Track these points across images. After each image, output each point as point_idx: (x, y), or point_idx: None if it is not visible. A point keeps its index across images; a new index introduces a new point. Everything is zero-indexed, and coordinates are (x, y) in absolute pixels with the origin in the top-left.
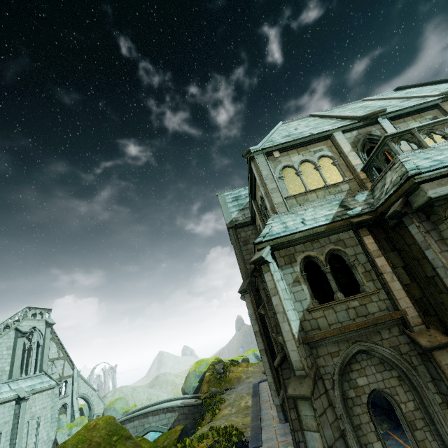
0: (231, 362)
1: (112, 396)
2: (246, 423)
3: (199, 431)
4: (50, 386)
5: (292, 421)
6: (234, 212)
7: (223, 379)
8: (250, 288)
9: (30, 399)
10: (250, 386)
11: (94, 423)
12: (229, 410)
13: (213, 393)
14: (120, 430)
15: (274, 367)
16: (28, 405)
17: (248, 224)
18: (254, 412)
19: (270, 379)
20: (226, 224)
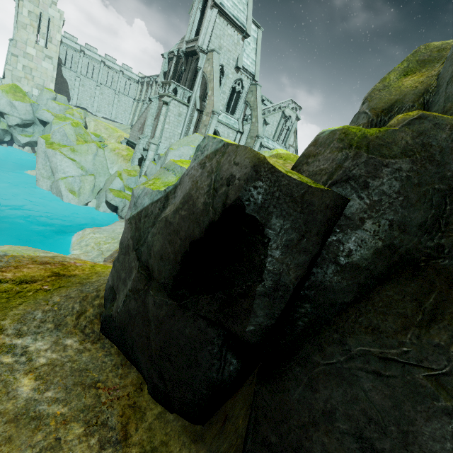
0: None
1: None
2: None
3: None
4: None
5: None
6: None
7: None
8: None
9: None
10: None
11: None
12: None
13: None
14: None
15: None
16: None
17: None
18: None
19: None
20: None
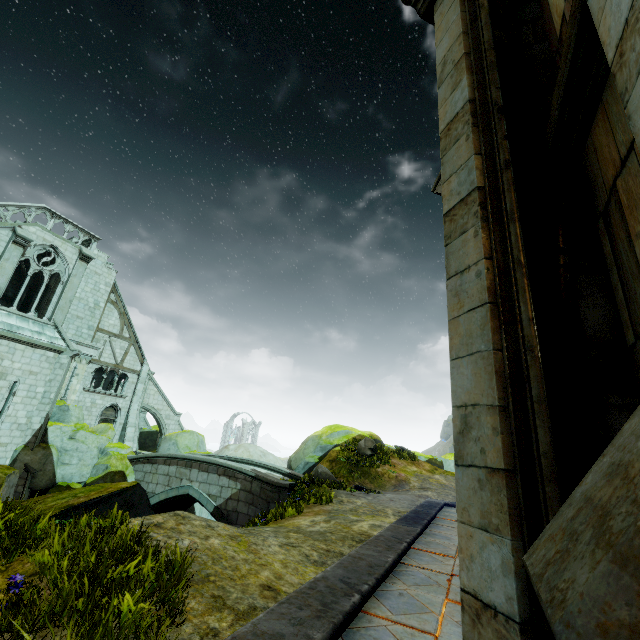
0: (397, 450)
1: (234, 451)
2: (283, 592)
3: None
4: (53, 346)
5: None
6: None
7: (362, 466)
8: None
9: (4, 345)
10: (417, 503)
11: None
12: (312, 521)
13: (317, 475)
14: None
15: (537, 306)
16: None
17: None
18: (353, 564)
19: (471, 384)
20: None
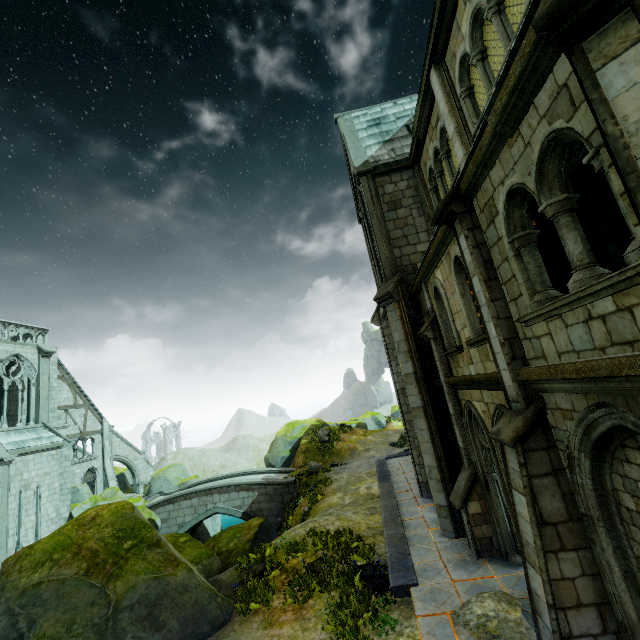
0: (340, 428)
1: (173, 459)
2: (374, 527)
3: (290, 532)
4: (54, 445)
5: (550, 582)
6: (371, 146)
7: (329, 449)
8: (401, 293)
9: (18, 461)
10: (371, 463)
11: (92, 515)
12: (339, 498)
13: (312, 469)
14: (141, 530)
15: (440, 439)
16: (15, 470)
17: (402, 166)
18: (387, 509)
19: (430, 461)
20: (354, 167)
